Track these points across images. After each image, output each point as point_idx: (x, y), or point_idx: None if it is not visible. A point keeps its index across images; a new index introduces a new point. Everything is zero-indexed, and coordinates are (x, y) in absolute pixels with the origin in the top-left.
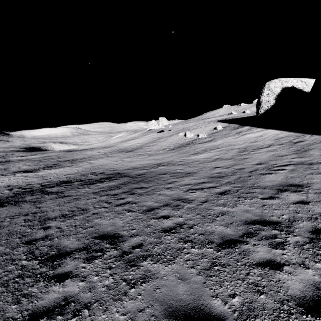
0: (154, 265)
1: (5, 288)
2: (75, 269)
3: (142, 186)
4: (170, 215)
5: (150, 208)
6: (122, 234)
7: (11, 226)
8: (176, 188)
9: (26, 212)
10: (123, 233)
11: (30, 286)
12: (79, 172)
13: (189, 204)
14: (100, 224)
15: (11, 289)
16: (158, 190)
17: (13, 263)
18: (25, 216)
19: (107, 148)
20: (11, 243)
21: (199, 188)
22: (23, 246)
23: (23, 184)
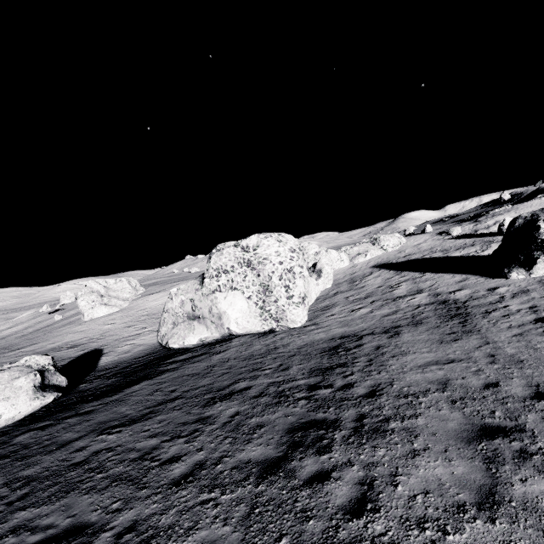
0: None
1: None
2: None
3: None
4: None
5: None
6: None
7: None
8: None
9: None
10: None
11: None
12: None
13: None
14: None
15: None
16: None
17: None
18: None
19: None
20: None
21: None
22: None
23: None
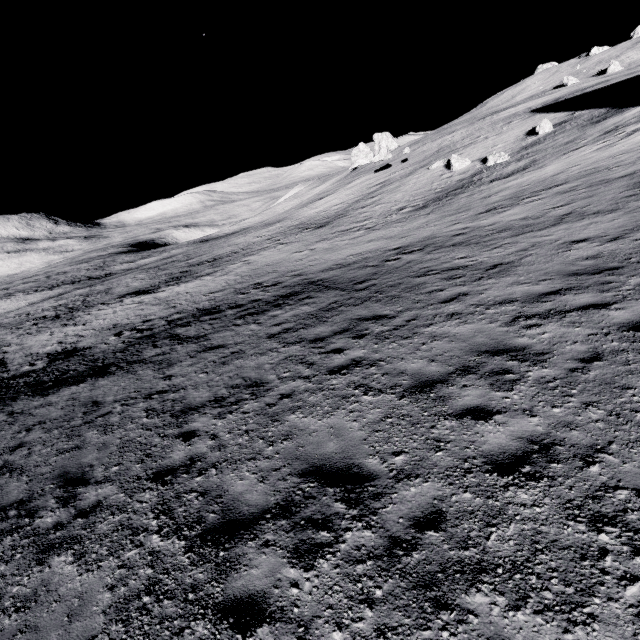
0: (515, 617)
1: (124, 626)
2: (274, 587)
3: (378, 314)
4: (491, 406)
5: (422, 381)
6: (370, 469)
7: (124, 427)
8: (474, 316)
9: (148, 391)
10: (370, 465)
11: (176, 634)
12: (230, 285)
13: (540, 367)
14: (303, 430)
15: (137, 635)
16: (424, 324)
17: (135, 539)
18: (146, 400)
19: (273, 226)
20: (127, 475)
21: (551, 313)
22: (150, 488)
23: (138, 322)
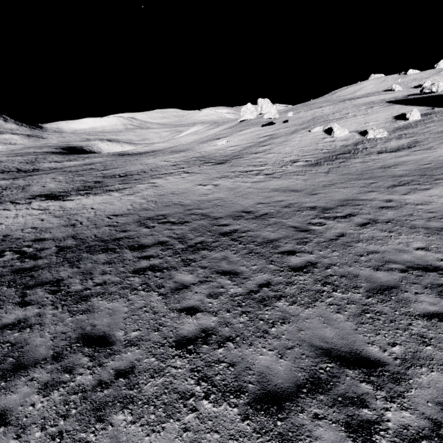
0: None
1: None
2: None
3: (361, 351)
4: None
5: None
6: None
7: None
8: None
9: None
10: None
11: None
12: (135, 210)
13: None
14: None
15: None
16: None
17: None
18: None
19: (178, 154)
20: None
21: None
22: None
23: (29, 238)
